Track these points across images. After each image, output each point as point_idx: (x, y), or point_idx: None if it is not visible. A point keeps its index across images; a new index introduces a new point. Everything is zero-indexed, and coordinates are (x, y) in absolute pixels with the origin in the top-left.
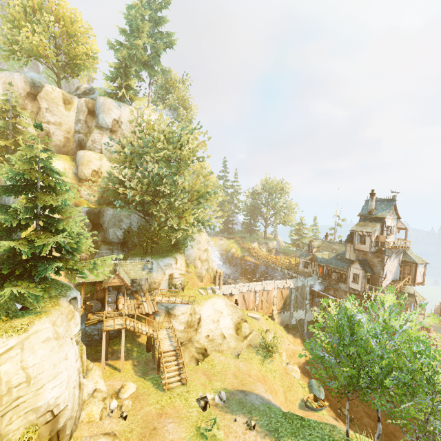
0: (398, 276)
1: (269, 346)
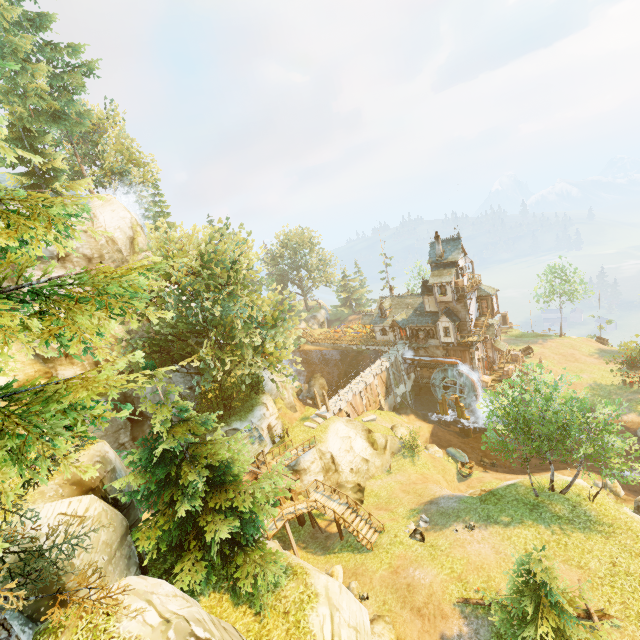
0: (478, 313)
1: (411, 444)
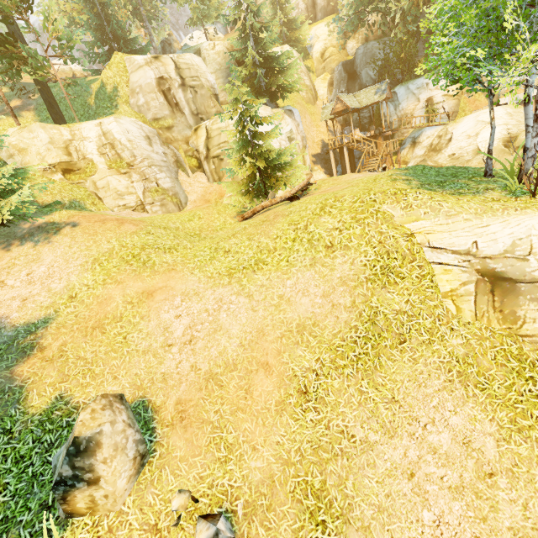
0: None
1: None
